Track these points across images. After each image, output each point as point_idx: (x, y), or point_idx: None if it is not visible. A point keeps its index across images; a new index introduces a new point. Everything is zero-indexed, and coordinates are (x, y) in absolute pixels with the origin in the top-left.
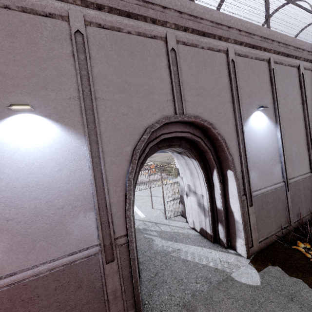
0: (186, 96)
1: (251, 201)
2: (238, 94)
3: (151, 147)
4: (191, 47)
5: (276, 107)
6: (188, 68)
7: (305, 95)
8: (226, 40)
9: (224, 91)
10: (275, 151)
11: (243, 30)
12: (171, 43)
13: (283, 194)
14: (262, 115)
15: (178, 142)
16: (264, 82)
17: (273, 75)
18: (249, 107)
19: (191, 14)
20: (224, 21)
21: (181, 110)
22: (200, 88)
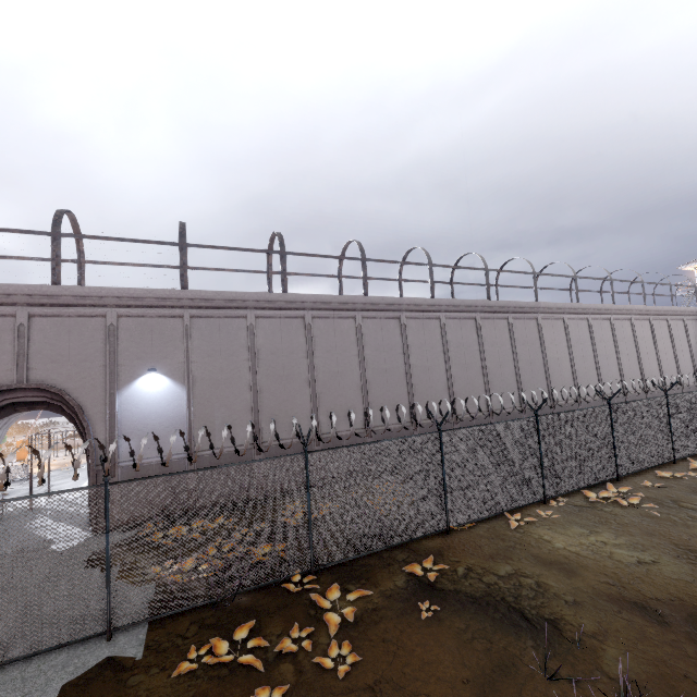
0: (36, 364)
1: (116, 471)
2: (116, 358)
3: (5, 410)
4: (54, 318)
5: (185, 367)
6: (45, 337)
7: (255, 350)
8: (104, 306)
9: (95, 355)
10: (179, 417)
11: (124, 297)
12: (22, 319)
13: (183, 468)
14: (160, 377)
15: (45, 405)
16: (173, 340)
17: (189, 332)
18: (137, 370)
19: (45, 294)
20: (92, 293)
21: (23, 378)
22: (58, 355)
